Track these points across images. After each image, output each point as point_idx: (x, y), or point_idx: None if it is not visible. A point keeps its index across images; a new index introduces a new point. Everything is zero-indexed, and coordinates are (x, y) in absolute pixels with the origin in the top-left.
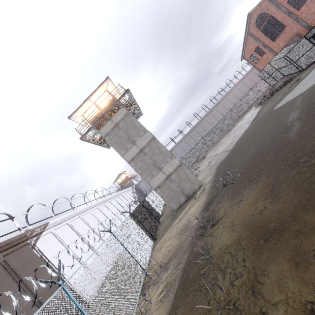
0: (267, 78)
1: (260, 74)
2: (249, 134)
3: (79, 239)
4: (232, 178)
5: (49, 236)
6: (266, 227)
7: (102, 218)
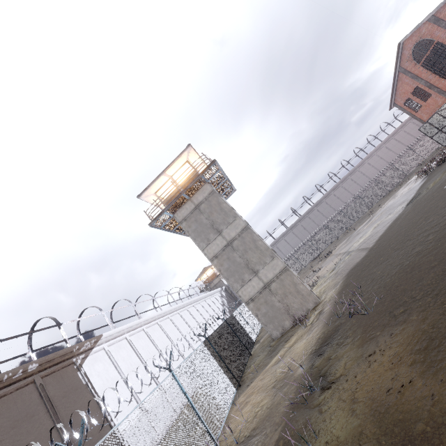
0: (434, 133)
1: (422, 129)
2: (402, 225)
3: (139, 363)
4: (363, 306)
5: (101, 354)
6: (407, 426)
7: (173, 333)
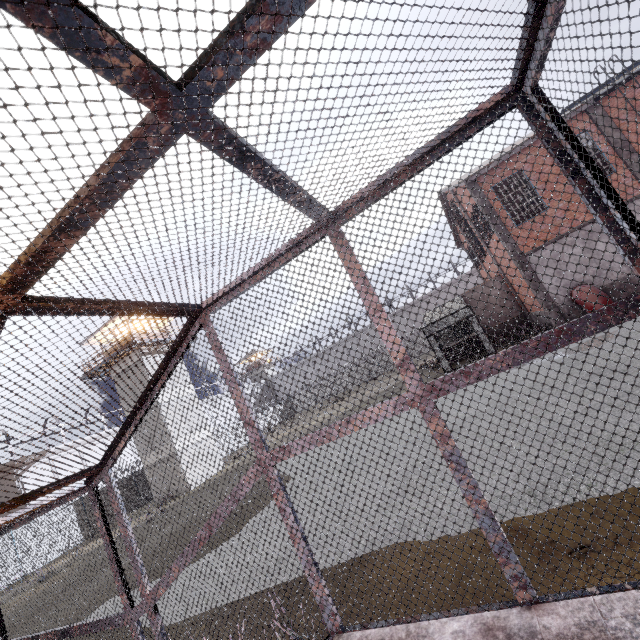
0: None
1: None
2: None
3: None
4: None
5: (45, 465)
6: None
7: None
